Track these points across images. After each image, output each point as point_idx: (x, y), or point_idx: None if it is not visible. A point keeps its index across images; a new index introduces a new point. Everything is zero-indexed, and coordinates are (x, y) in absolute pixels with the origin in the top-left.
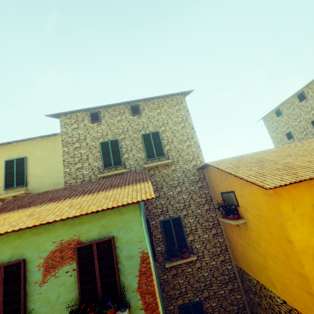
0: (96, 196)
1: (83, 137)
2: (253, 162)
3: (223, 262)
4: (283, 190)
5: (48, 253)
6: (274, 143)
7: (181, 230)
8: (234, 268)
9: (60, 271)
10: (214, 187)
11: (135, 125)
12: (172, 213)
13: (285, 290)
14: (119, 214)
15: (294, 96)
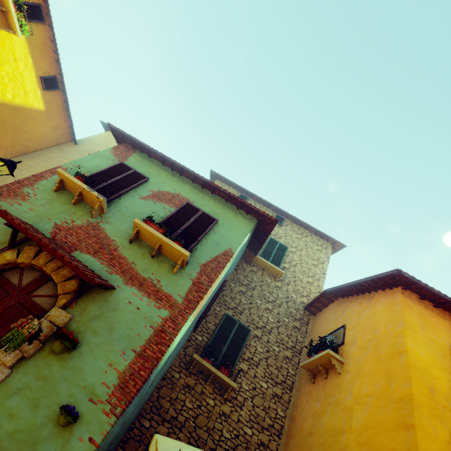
0: None
1: None
2: None
3: (263, 446)
4: (415, 305)
5: (165, 191)
6: None
7: (239, 345)
8: None
9: (161, 203)
10: (315, 336)
11: None
12: (245, 320)
13: None
14: (235, 217)
15: None
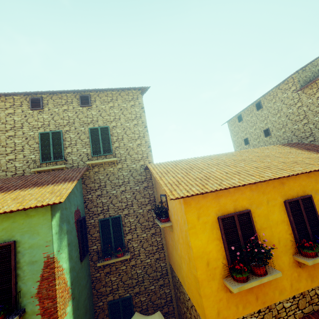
0: (7, 195)
1: (19, 124)
2: (185, 169)
3: (158, 259)
4: (192, 199)
5: None
6: (234, 147)
7: (119, 230)
8: (167, 265)
9: None
10: (157, 188)
11: (83, 117)
12: (113, 212)
13: (189, 288)
14: (26, 217)
15: (253, 104)
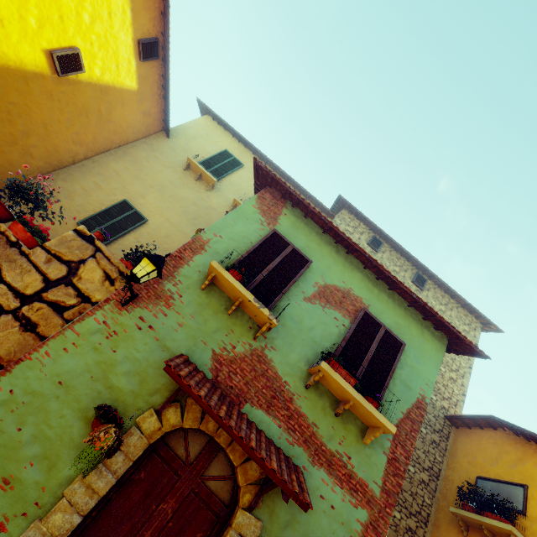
0: None
1: None
2: None
3: None
4: None
5: (332, 284)
6: None
7: None
8: None
9: (330, 309)
10: (461, 462)
11: None
12: None
13: None
14: (421, 334)
15: None
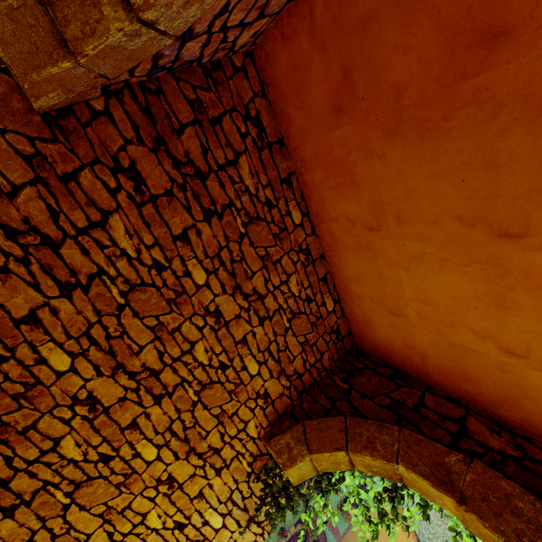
0: None
1: None
2: None
3: None
4: None
5: None
6: None
7: None
8: None
9: None
10: None
11: None
12: None
13: None
14: None
15: None
